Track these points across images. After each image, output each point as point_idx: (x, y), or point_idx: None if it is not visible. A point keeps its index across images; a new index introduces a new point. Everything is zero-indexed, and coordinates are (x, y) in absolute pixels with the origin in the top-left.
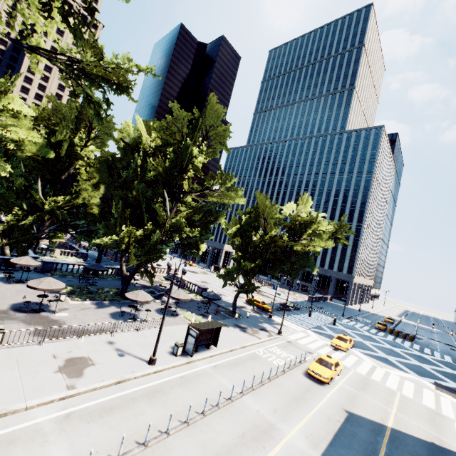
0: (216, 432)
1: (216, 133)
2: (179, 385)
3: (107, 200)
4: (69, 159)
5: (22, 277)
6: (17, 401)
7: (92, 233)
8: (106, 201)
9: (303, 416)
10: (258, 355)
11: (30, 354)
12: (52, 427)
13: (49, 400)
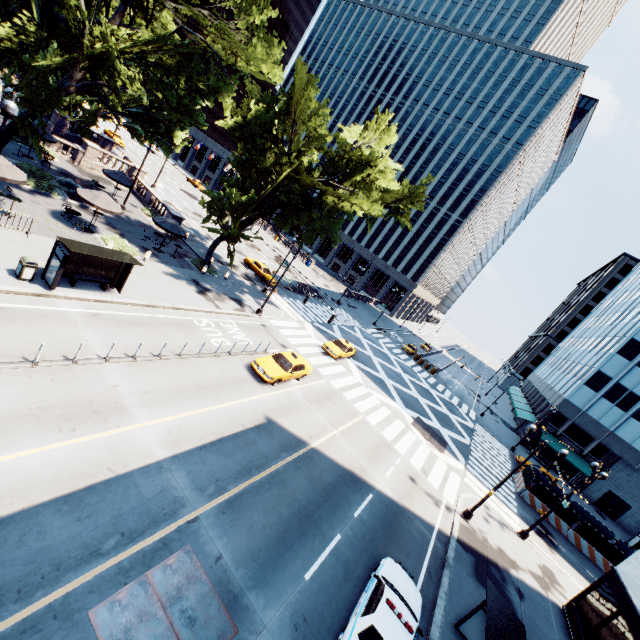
0: None
1: None
2: None
3: None
4: None
5: None
6: None
7: None
8: None
9: (190, 409)
10: (193, 325)
11: None
12: None
13: None
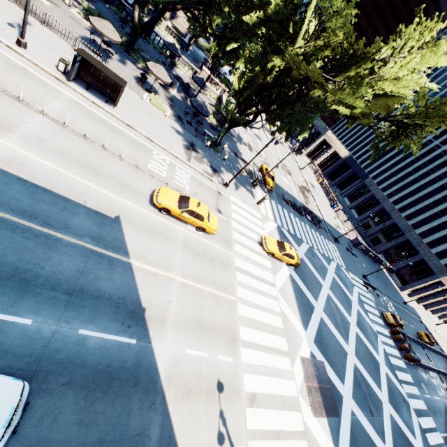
0: None
1: None
2: (6, 63)
3: None
4: None
5: None
6: None
7: None
8: None
9: (57, 165)
10: (149, 152)
11: None
12: None
13: None
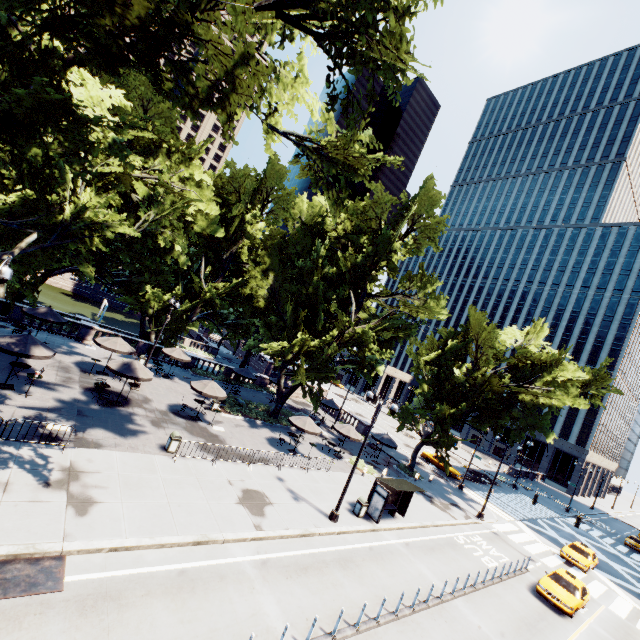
0: (434, 639)
1: (426, 223)
2: (371, 559)
3: (275, 293)
4: (235, 236)
5: (166, 371)
6: (213, 529)
7: (242, 328)
8: (273, 295)
9: None
10: (458, 543)
11: (207, 474)
12: (253, 572)
13: (242, 537)
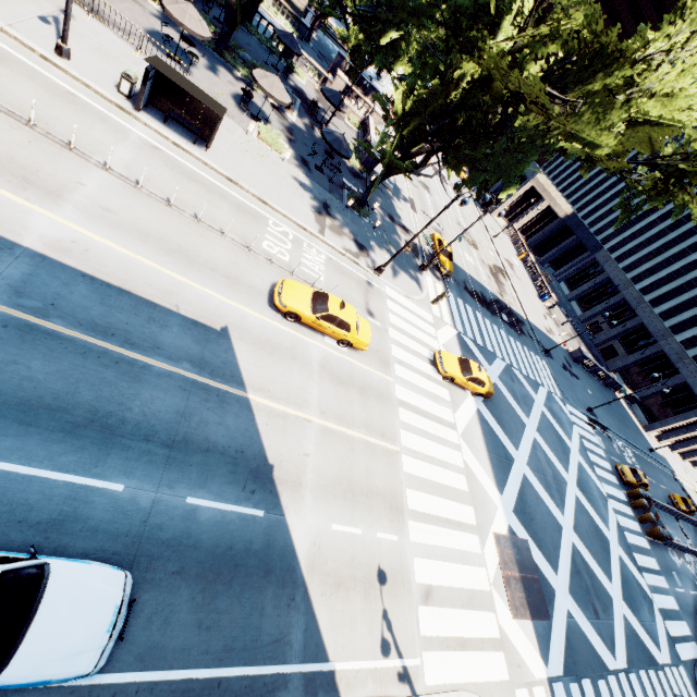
0: None
1: None
2: (44, 87)
3: None
4: None
5: None
6: None
7: None
8: None
9: (134, 251)
10: (262, 221)
11: None
12: None
13: None
